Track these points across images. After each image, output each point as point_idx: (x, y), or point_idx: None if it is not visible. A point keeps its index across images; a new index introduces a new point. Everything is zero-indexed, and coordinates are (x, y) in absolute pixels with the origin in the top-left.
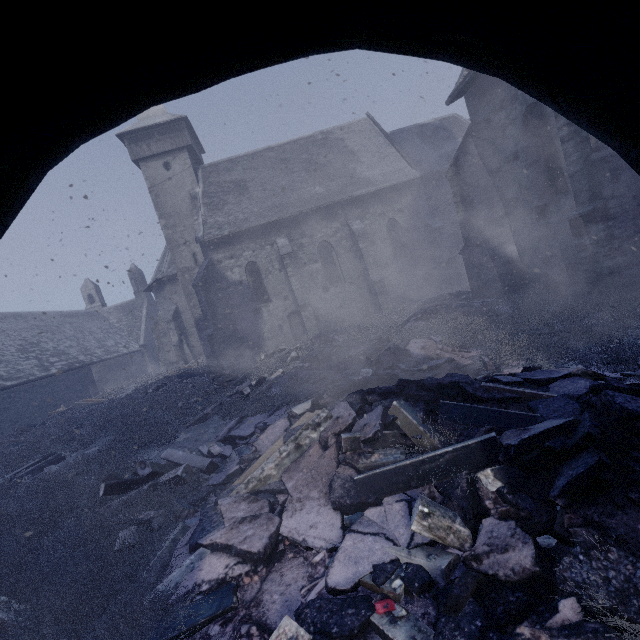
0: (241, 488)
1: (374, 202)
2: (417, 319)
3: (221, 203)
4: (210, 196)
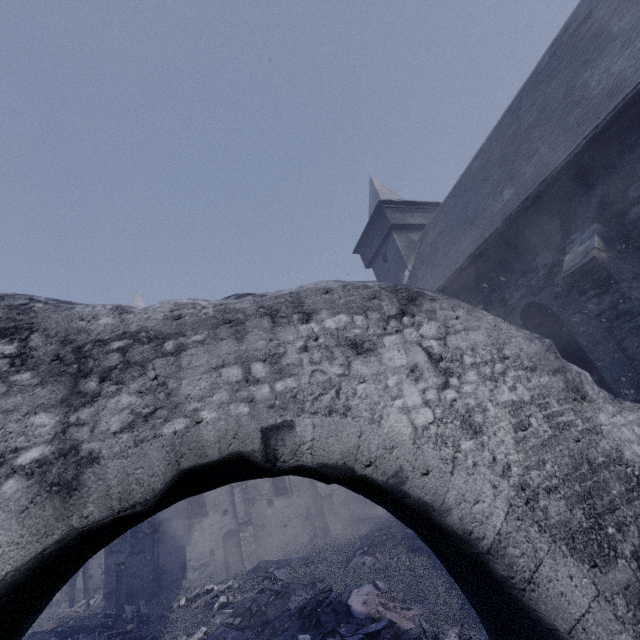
0: None
1: None
2: (364, 553)
3: None
4: None
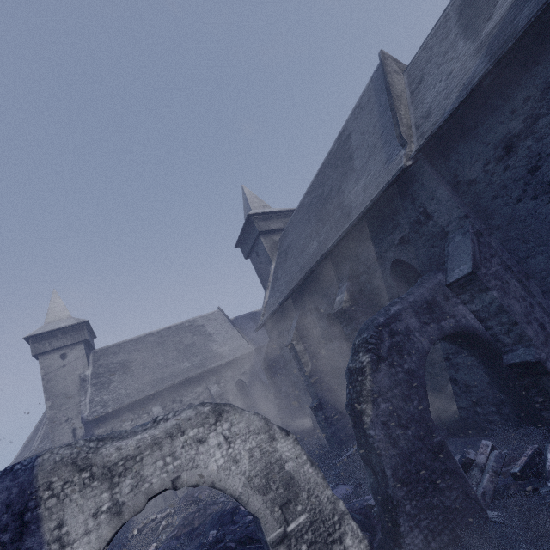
0: None
1: (226, 369)
2: None
3: (107, 382)
4: (98, 376)
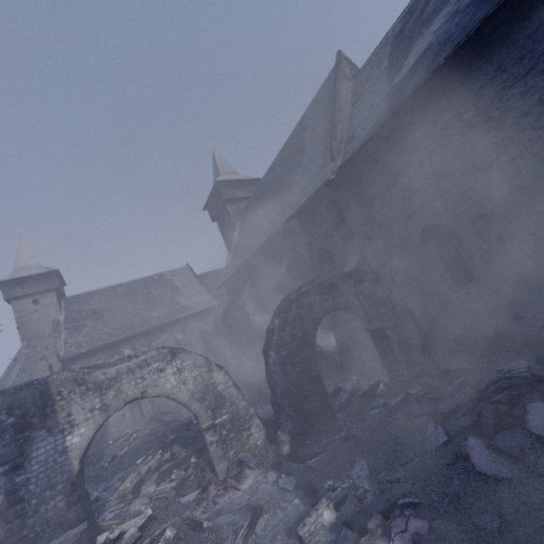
0: (116, 495)
1: (191, 320)
2: None
3: (80, 327)
4: (71, 321)
